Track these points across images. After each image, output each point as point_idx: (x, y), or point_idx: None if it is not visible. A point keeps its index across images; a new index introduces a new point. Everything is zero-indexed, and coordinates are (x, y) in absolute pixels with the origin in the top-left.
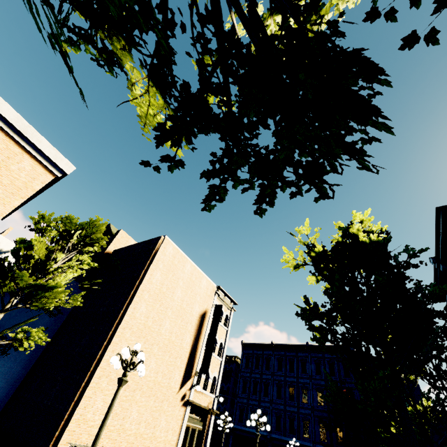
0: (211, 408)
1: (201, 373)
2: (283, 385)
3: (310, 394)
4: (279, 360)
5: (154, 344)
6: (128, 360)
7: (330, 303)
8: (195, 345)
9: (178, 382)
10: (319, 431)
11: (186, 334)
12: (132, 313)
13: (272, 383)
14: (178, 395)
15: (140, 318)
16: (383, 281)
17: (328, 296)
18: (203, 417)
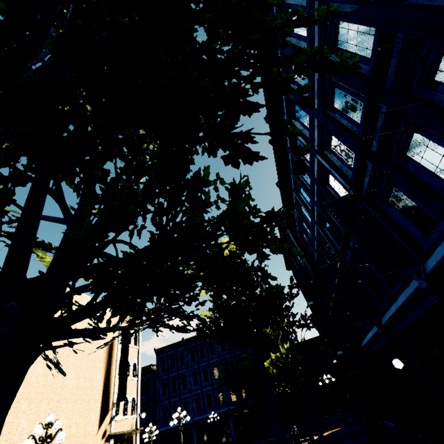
0: (135, 428)
1: (119, 402)
2: (198, 372)
3: (220, 369)
4: (191, 351)
5: (60, 400)
6: (32, 432)
7: (214, 315)
8: (108, 378)
9: (96, 423)
10: (230, 396)
11: (95, 372)
12: (25, 380)
13: (189, 375)
14: (98, 435)
15: (36, 382)
16: (243, 291)
17: (212, 311)
18: (128, 441)
